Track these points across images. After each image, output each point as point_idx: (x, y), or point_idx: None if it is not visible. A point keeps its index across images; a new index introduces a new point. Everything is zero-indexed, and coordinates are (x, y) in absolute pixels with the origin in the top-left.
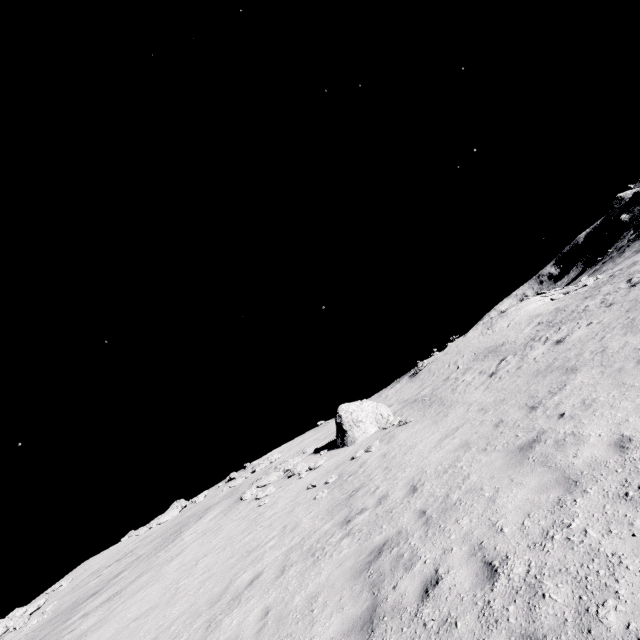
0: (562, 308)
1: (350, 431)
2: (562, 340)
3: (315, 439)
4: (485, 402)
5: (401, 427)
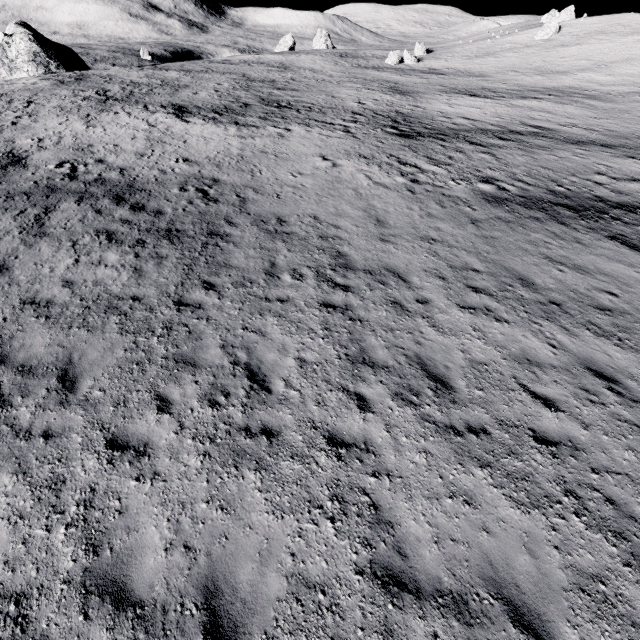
0: None
1: None
2: None
3: None
4: None
5: None
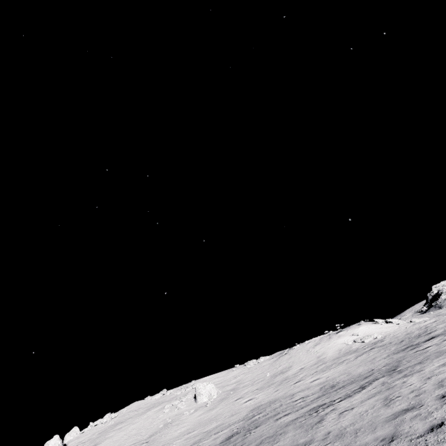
0: (318, 362)
1: (197, 397)
2: (248, 401)
3: (213, 383)
4: (205, 418)
5: (203, 407)
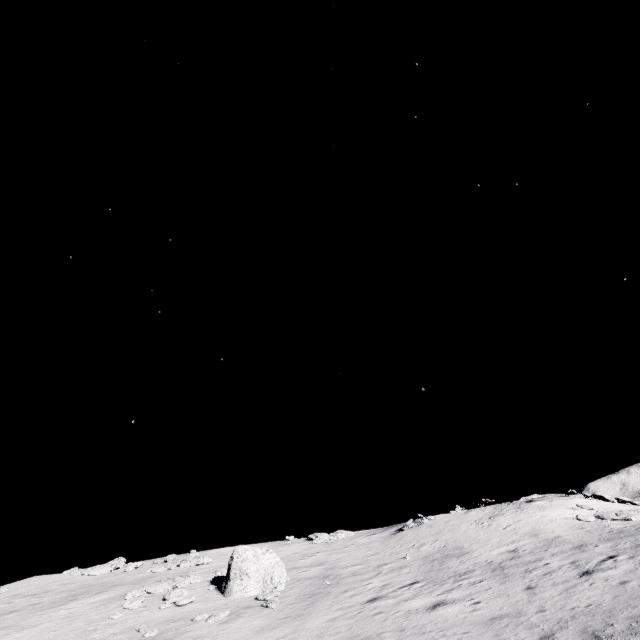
0: (554, 543)
1: (232, 580)
2: (438, 606)
3: None
4: None
5: (259, 608)
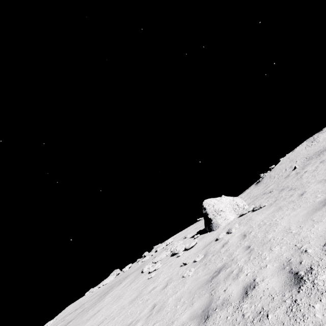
0: None
1: (214, 219)
2: None
3: (194, 228)
4: None
5: (256, 211)
